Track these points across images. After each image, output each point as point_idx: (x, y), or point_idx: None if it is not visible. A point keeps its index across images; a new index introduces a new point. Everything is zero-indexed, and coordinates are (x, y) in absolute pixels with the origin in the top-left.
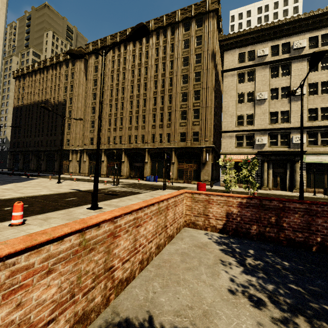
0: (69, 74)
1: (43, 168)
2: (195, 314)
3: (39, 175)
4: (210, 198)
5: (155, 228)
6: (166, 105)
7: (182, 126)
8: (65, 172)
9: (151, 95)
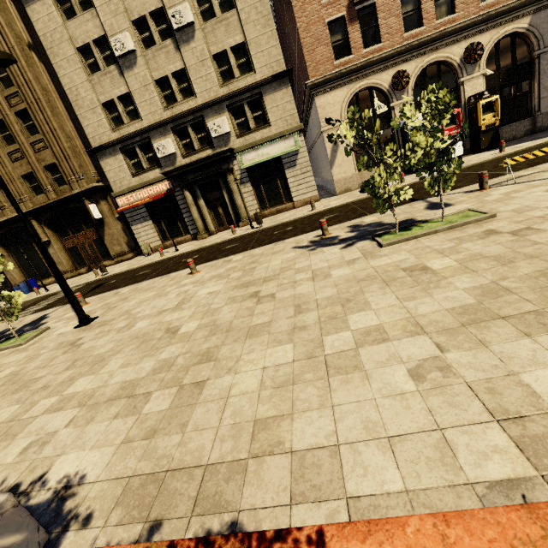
0: None
1: None
2: None
3: None
4: None
5: None
6: None
7: (17, 161)
8: None
9: None
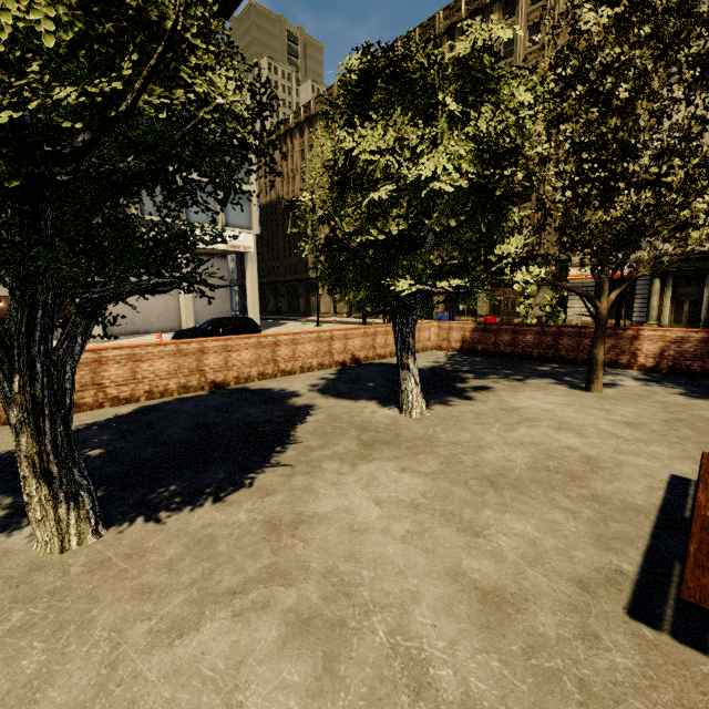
0: (307, 148)
1: (284, 309)
2: None
3: (283, 318)
4: (451, 326)
5: None
6: None
7: None
8: (315, 314)
9: None
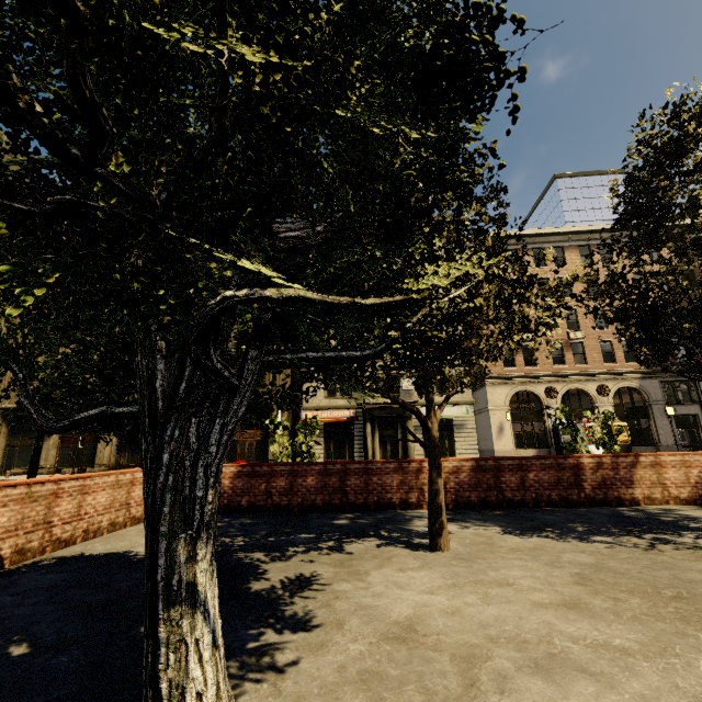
0: None
1: None
2: (124, 548)
3: None
4: None
5: (109, 501)
6: None
7: None
8: None
9: None
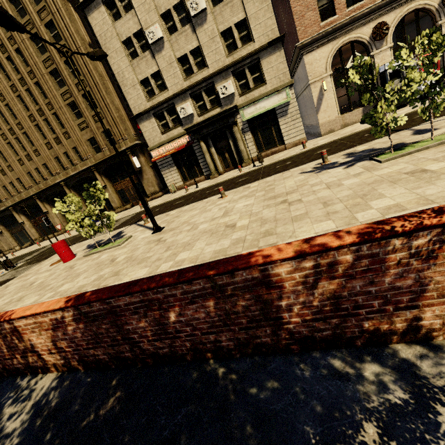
0: None
1: None
2: None
3: None
4: None
5: None
6: (43, 104)
7: (84, 130)
8: None
9: (10, 93)
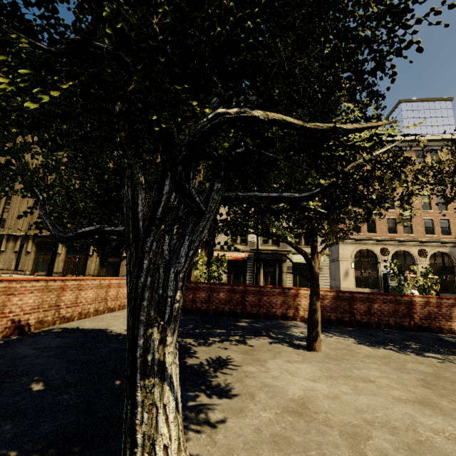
0: None
1: None
2: (103, 326)
3: None
4: None
5: (95, 296)
6: None
7: None
8: None
9: None
